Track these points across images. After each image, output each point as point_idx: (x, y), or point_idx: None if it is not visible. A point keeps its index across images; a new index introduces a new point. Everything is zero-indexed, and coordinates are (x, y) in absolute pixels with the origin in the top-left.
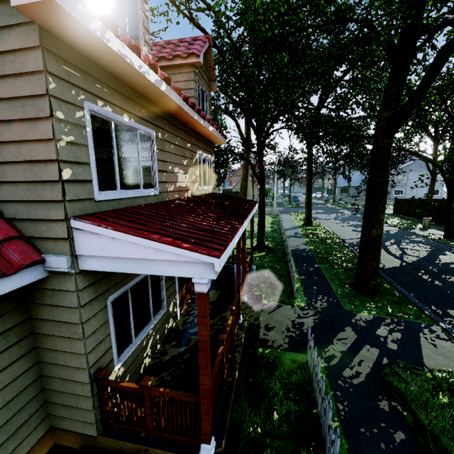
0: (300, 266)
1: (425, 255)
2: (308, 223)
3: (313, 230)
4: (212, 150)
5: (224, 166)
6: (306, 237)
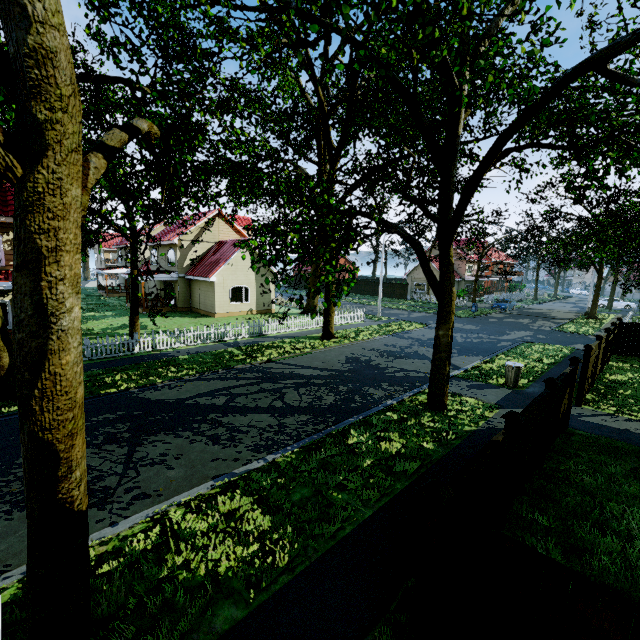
0: (84, 365)
1: (247, 405)
2: (323, 334)
3: (298, 343)
4: (6, 230)
5: (91, 244)
6: (241, 347)
